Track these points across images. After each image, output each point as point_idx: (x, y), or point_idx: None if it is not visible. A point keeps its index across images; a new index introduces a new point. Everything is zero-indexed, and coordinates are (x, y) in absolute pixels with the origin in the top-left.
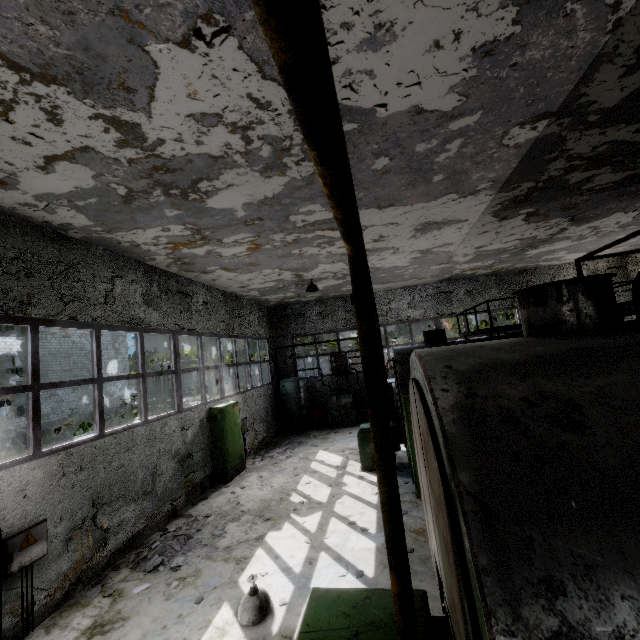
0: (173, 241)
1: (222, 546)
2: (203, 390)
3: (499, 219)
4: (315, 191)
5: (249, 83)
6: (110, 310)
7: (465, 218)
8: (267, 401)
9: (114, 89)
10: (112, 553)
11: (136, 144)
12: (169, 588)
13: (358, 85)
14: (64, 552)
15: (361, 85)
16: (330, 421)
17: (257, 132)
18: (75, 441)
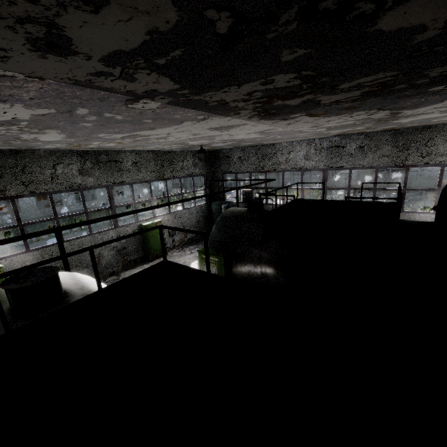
0: (69, 146)
1: None
2: (135, 215)
3: (281, 119)
4: (85, 132)
5: None
6: (56, 183)
7: (241, 123)
8: (199, 215)
9: None
10: None
11: None
12: None
13: None
14: None
15: None
16: None
17: None
18: (47, 245)
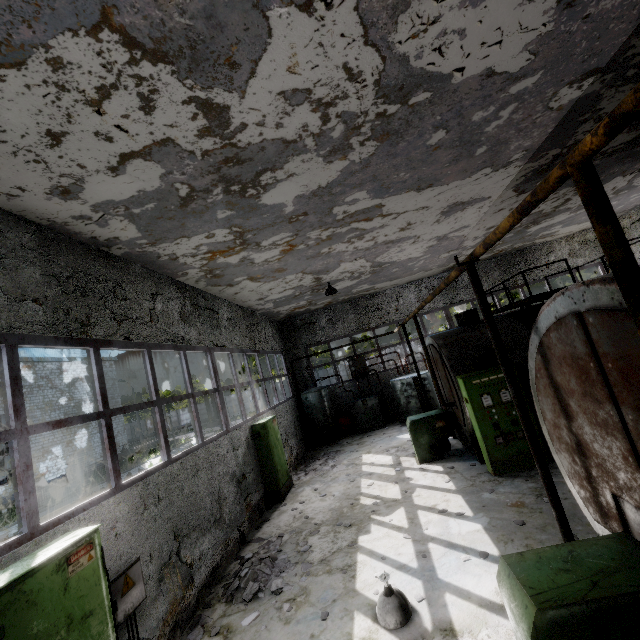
0: (212, 249)
1: (316, 560)
2: (242, 408)
3: (517, 194)
4: (367, 175)
5: (349, 50)
6: (156, 328)
7: (489, 195)
8: (293, 415)
9: (219, 65)
10: (199, 590)
11: (217, 132)
12: (282, 612)
13: (446, 47)
14: (159, 594)
15: (449, 47)
16: (359, 426)
17: (337, 109)
18: (148, 470)
